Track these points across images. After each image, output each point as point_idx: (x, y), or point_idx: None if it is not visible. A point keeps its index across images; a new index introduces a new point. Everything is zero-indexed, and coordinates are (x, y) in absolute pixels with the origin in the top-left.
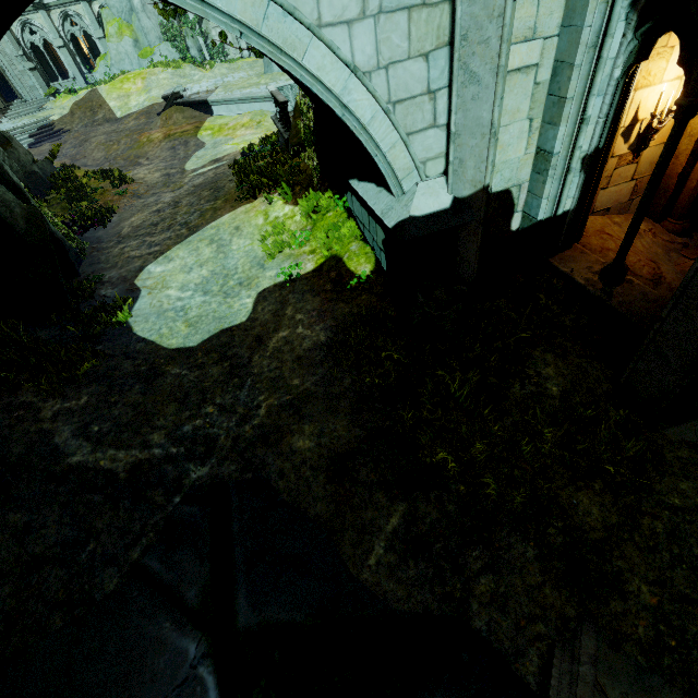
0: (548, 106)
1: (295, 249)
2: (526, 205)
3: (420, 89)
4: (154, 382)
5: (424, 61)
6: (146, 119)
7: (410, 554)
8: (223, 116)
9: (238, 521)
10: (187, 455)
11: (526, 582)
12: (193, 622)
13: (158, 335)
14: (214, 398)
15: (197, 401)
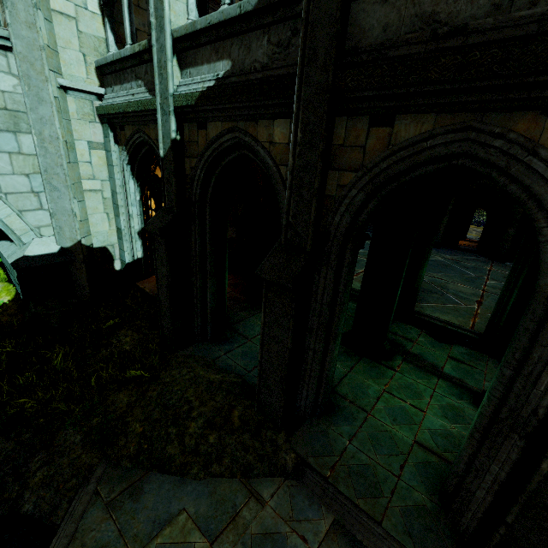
0: (115, 208)
1: None
2: (121, 256)
3: (26, 190)
4: None
5: (26, 177)
6: None
7: None
8: None
9: None
10: None
11: (71, 458)
12: None
13: None
14: None
15: None
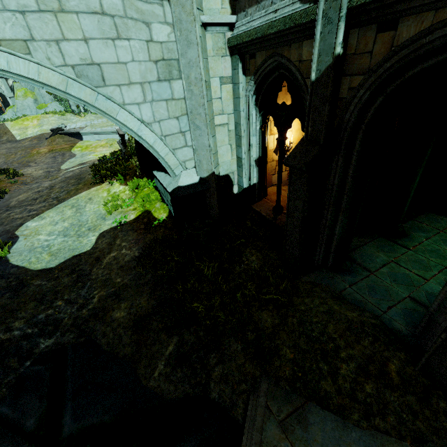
0: (236, 139)
1: (124, 208)
2: (238, 181)
3: (177, 131)
4: (20, 290)
5: (177, 120)
6: (38, 141)
7: (178, 365)
8: (89, 140)
9: (71, 369)
10: (39, 333)
11: (237, 364)
12: (29, 440)
13: (28, 262)
14: (63, 296)
15: (51, 299)
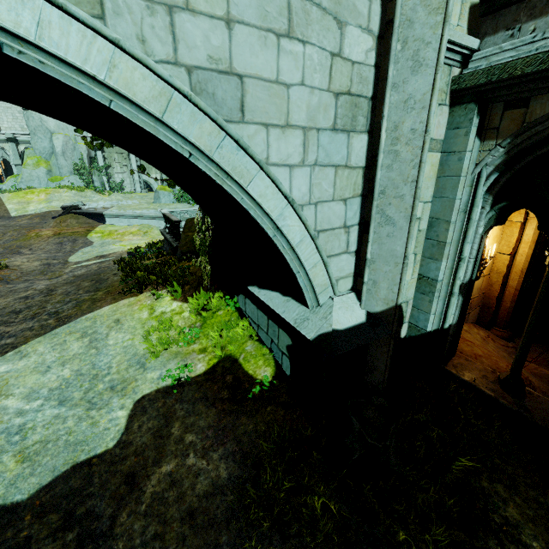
0: (426, 246)
1: (182, 346)
2: (411, 317)
3: (339, 224)
4: None
5: (343, 204)
6: (40, 220)
7: None
8: (114, 225)
9: None
10: None
11: None
12: None
13: None
14: None
15: None
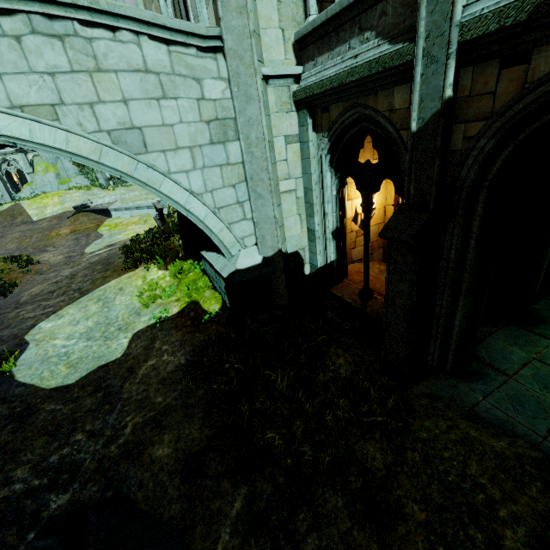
0: (307, 208)
1: (164, 299)
2: (310, 259)
3: (233, 201)
4: (27, 420)
5: (233, 188)
6: (58, 221)
7: (251, 533)
8: (119, 217)
9: (93, 544)
10: (49, 485)
11: (340, 531)
12: None
13: (39, 378)
14: (84, 426)
15: (68, 431)
